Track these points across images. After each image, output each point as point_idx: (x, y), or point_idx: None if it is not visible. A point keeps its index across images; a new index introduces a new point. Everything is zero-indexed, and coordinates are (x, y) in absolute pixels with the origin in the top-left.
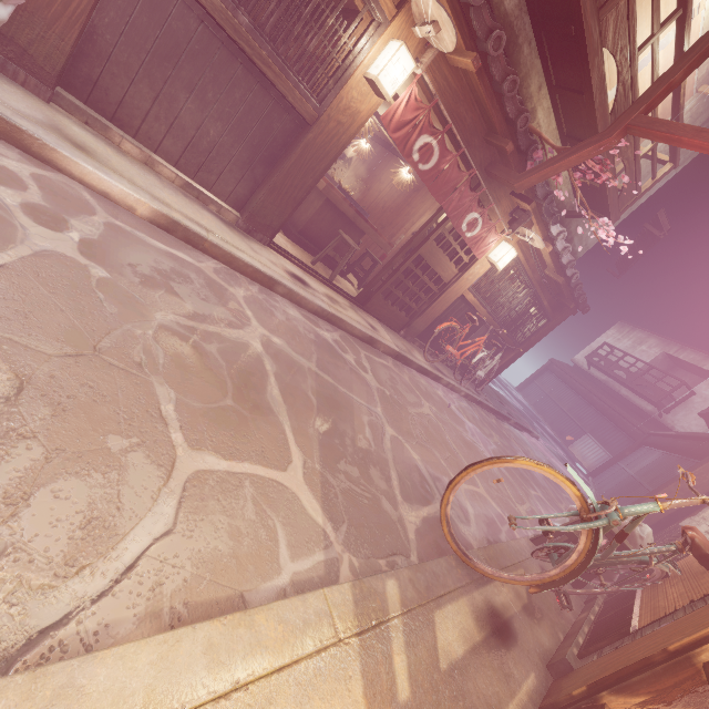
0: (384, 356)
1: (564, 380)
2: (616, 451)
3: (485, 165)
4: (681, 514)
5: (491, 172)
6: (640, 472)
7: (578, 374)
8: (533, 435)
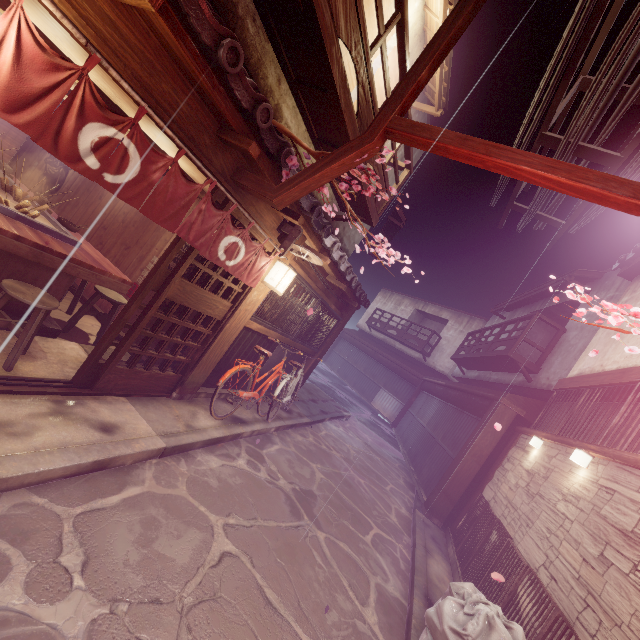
0: (137, 469)
1: (355, 345)
2: (405, 398)
3: (230, 173)
4: (478, 475)
5: (239, 182)
6: (431, 424)
7: (364, 338)
8: (346, 417)
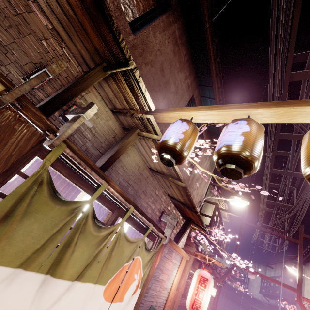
0: None
1: None
2: None
3: None
4: None
5: None
6: None
7: None
8: None
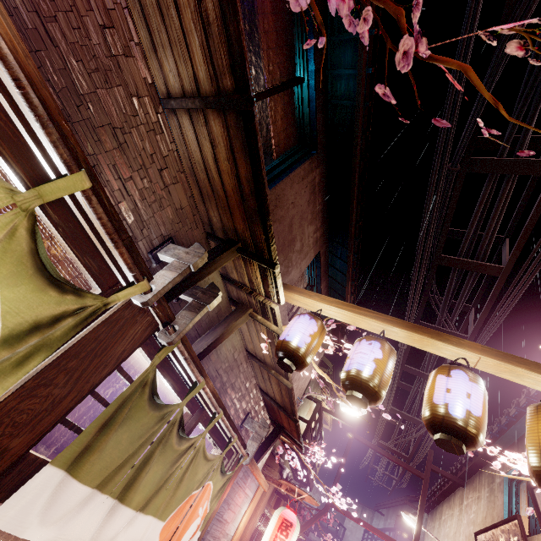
0: None
1: None
2: None
3: None
4: None
5: None
6: None
7: None
8: None
